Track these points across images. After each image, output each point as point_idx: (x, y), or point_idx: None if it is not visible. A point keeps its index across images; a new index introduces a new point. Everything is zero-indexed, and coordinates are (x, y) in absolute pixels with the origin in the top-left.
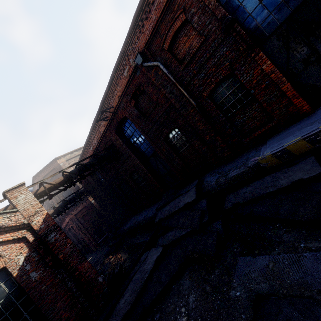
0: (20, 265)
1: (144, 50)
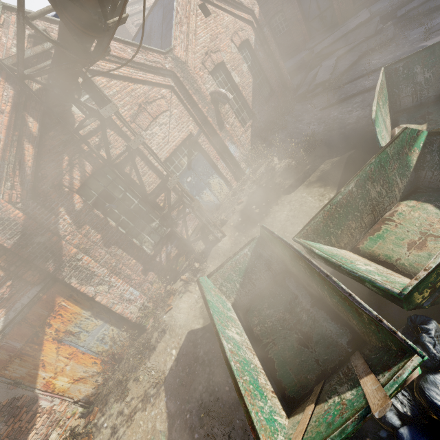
0: (253, 43)
1: None
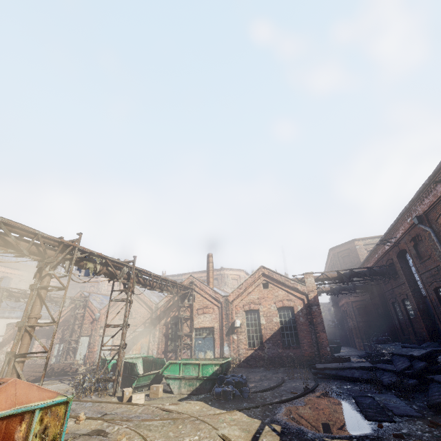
0: (298, 310)
1: (422, 215)
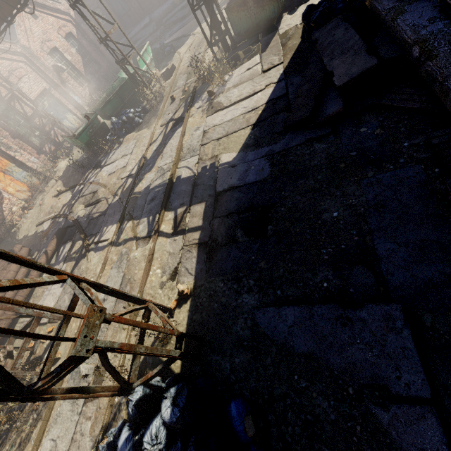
0: (76, 34)
1: None
